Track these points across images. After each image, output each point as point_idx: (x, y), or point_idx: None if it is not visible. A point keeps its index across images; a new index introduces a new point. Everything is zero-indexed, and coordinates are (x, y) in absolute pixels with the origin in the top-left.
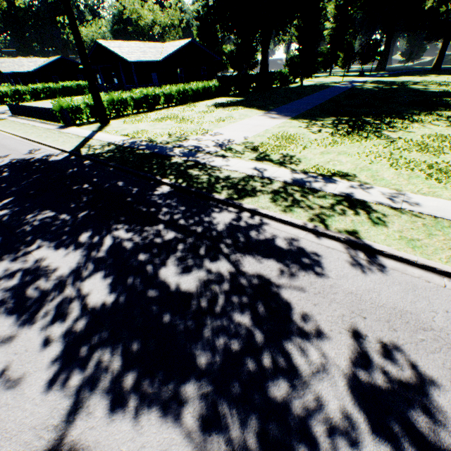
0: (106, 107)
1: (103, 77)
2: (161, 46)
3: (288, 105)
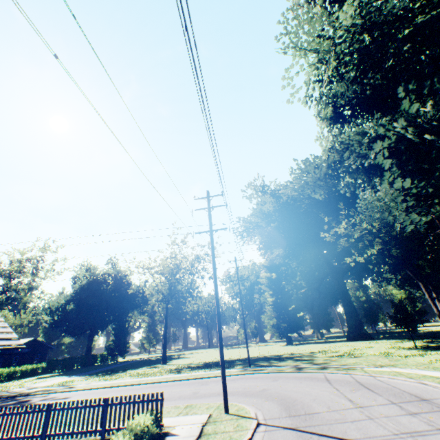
0: None
1: None
2: None
3: (90, 371)
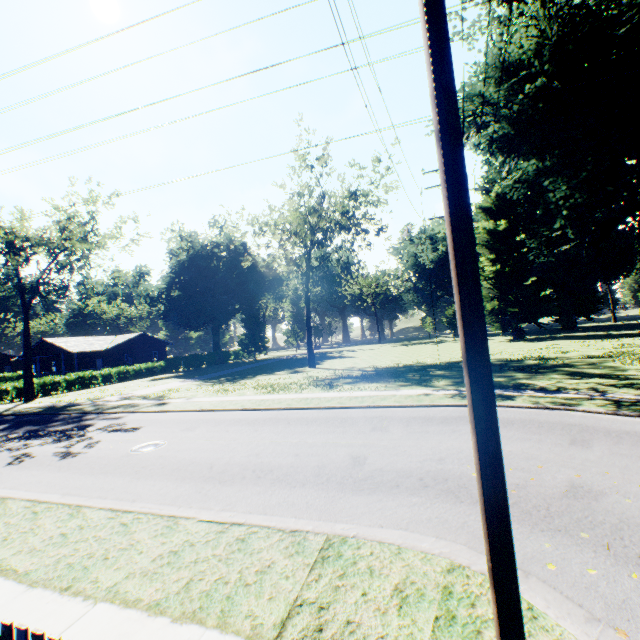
0: (36, 388)
1: (40, 366)
2: (112, 338)
3: (214, 373)
